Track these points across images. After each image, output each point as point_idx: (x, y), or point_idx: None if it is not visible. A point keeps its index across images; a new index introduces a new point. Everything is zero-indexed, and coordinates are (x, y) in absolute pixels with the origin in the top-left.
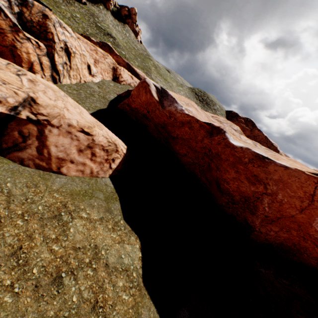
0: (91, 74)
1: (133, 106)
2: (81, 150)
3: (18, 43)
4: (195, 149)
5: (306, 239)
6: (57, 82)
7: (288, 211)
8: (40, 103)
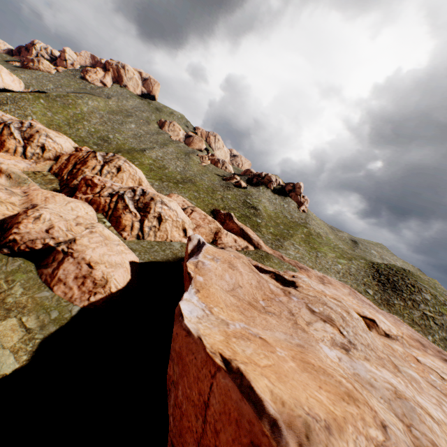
0: (186, 236)
1: None
2: (77, 277)
3: (123, 215)
4: None
5: None
6: (140, 239)
7: (188, 440)
8: (77, 242)
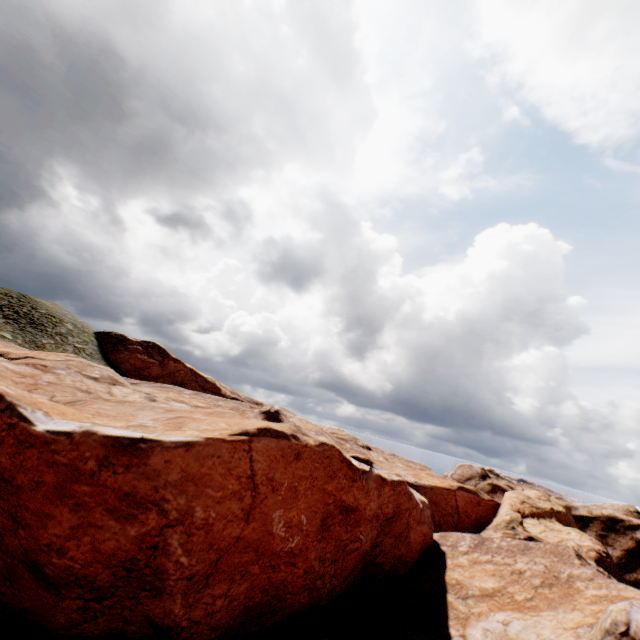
0: None
1: None
2: None
3: None
4: None
5: (277, 564)
6: None
7: (229, 532)
8: None
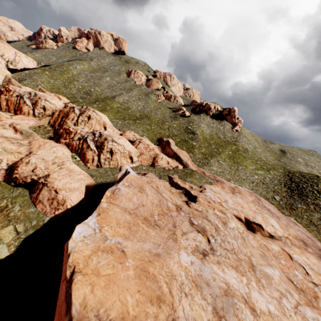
0: (133, 162)
1: None
2: (49, 199)
3: (87, 152)
4: None
5: None
6: (99, 167)
7: None
8: (50, 176)
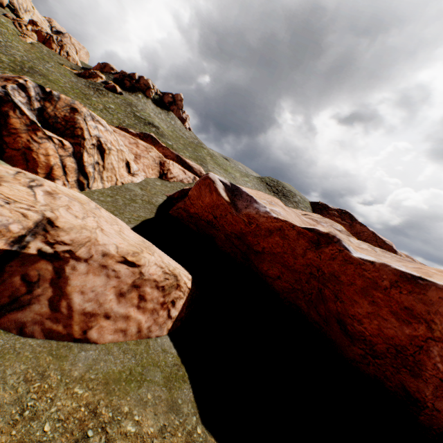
0: (131, 173)
1: (192, 211)
2: (122, 294)
3: (34, 144)
4: (293, 267)
5: None
6: (84, 188)
7: None
8: (61, 226)
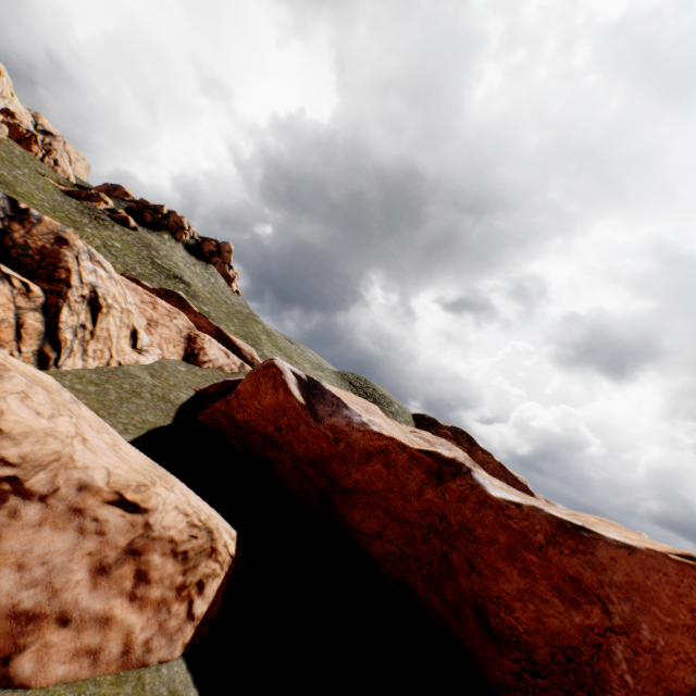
0: (137, 348)
1: (239, 417)
2: (103, 568)
3: None
4: (402, 516)
5: None
6: (49, 366)
7: (679, 675)
8: (6, 428)
